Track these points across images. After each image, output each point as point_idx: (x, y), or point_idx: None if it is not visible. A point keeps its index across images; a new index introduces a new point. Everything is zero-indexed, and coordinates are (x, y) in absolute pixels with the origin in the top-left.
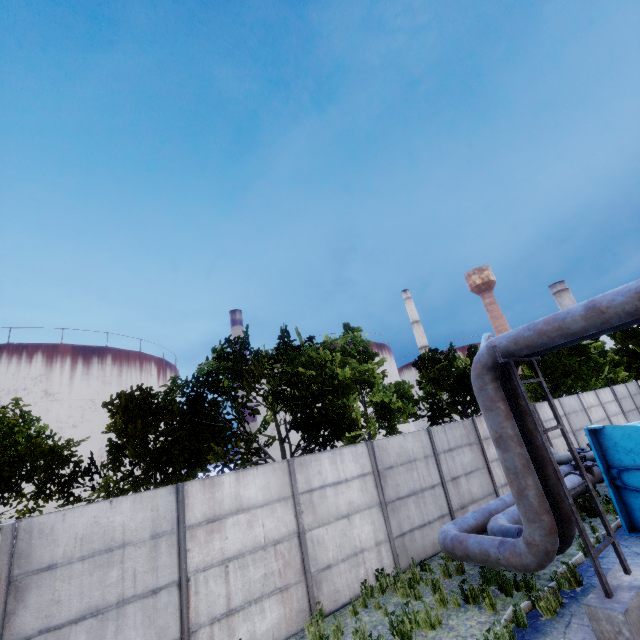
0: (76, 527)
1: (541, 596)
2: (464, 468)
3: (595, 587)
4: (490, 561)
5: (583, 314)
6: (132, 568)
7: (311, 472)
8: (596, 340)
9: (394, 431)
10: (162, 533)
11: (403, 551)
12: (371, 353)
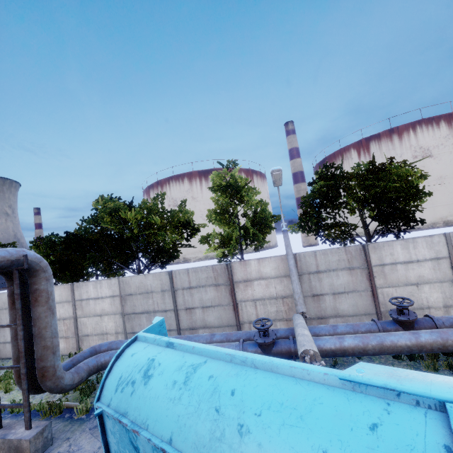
0: (3, 299)
1: (70, 405)
2: (203, 303)
3: (82, 423)
4: None
5: None
6: None
7: (82, 291)
8: None
9: (248, 251)
10: None
11: None
12: (235, 186)
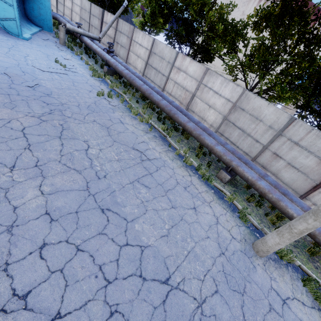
0: None
1: None
2: (95, 25)
3: None
4: None
5: None
6: None
7: None
8: None
9: (144, 29)
10: None
11: None
12: None
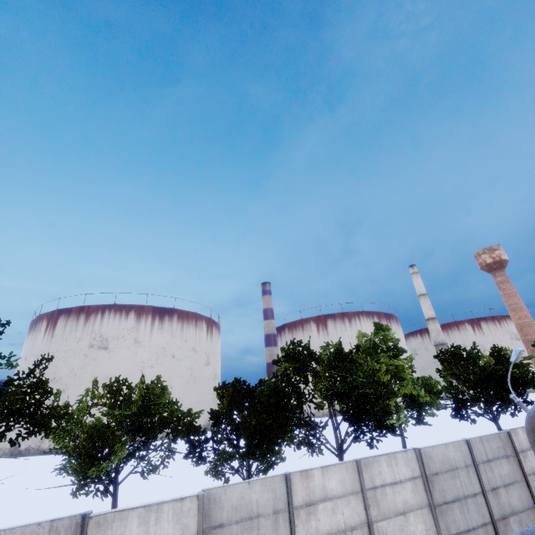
0: (232, 499)
1: None
2: (502, 479)
3: None
4: None
5: None
6: (264, 534)
7: (373, 472)
8: None
9: (423, 422)
10: (279, 510)
11: None
12: (400, 350)
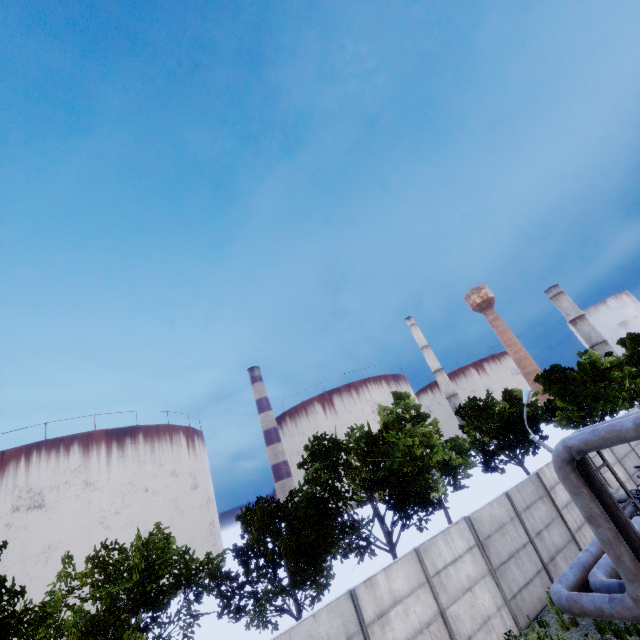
0: None
1: None
2: (543, 522)
3: None
4: (605, 615)
5: (634, 428)
6: None
7: (433, 556)
8: (610, 355)
9: (461, 487)
10: (352, 634)
11: (519, 611)
12: (423, 416)
